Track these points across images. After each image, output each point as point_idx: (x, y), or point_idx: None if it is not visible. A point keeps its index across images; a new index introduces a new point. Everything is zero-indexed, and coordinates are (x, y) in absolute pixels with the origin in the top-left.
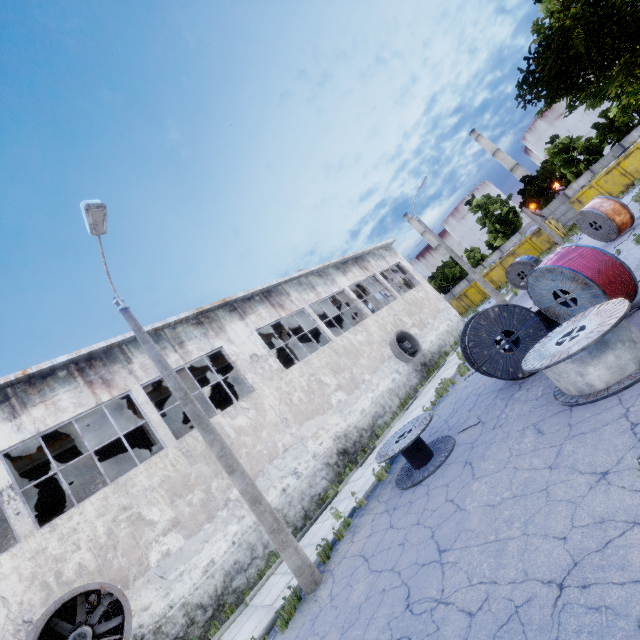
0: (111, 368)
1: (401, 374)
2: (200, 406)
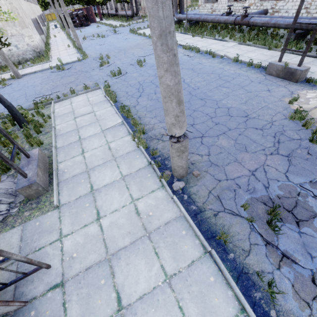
0: None
1: None
2: None
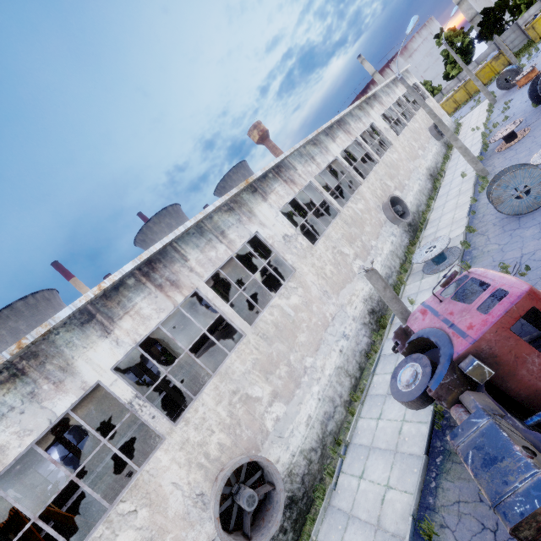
0: (346, 126)
1: (438, 146)
2: None
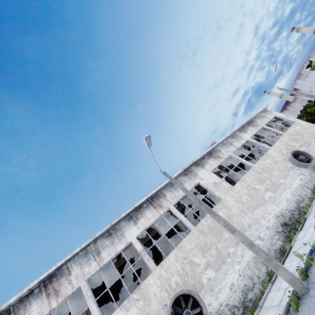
0: (160, 200)
1: (304, 175)
2: (190, 216)
